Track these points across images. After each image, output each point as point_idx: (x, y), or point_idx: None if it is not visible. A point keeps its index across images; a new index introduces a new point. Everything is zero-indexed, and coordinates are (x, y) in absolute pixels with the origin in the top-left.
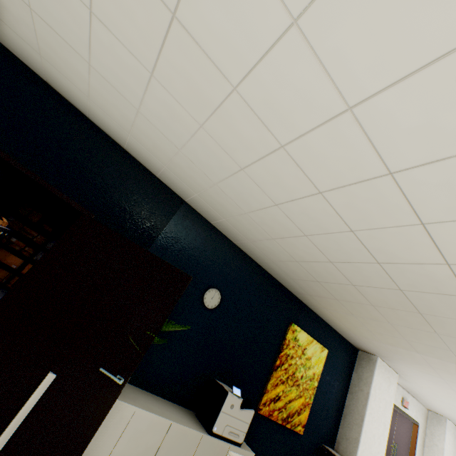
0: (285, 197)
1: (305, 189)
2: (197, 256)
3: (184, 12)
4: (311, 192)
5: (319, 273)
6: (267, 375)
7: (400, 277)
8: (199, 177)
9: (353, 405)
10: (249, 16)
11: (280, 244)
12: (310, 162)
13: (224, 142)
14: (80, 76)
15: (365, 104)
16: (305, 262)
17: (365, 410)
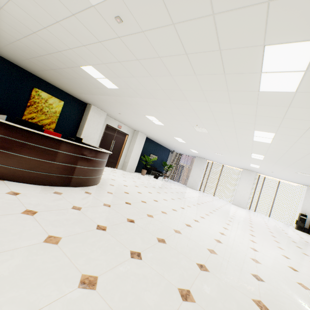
0: None
1: None
2: None
3: None
4: None
5: (15, 55)
6: (24, 109)
7: (24, 50)
8: None
9: (82, 124)
10: None
11: None
12: None
13: None
14: None
15: None
16: (3, 48)
17: (85, 124)
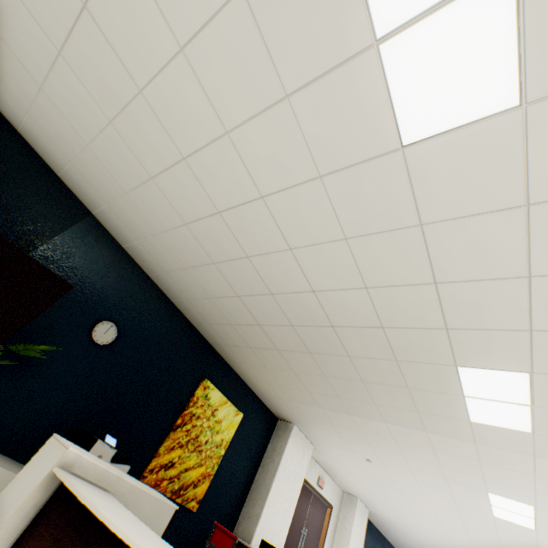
0: (192, 215)
1: (207, 207)
2: (96, 280)
3: (95, 7)
4: (212, 211)
5: (231, 313)
6: (163, 436)
7: (290, 310)
8: (109, 183)
9: (262, 479)
10: (149, 32)
11: (194, 276)
12: (207, 178)
13: (133, 144)
14: None
15: (236, 131)
16: (218, 299)
17: (272, 482)
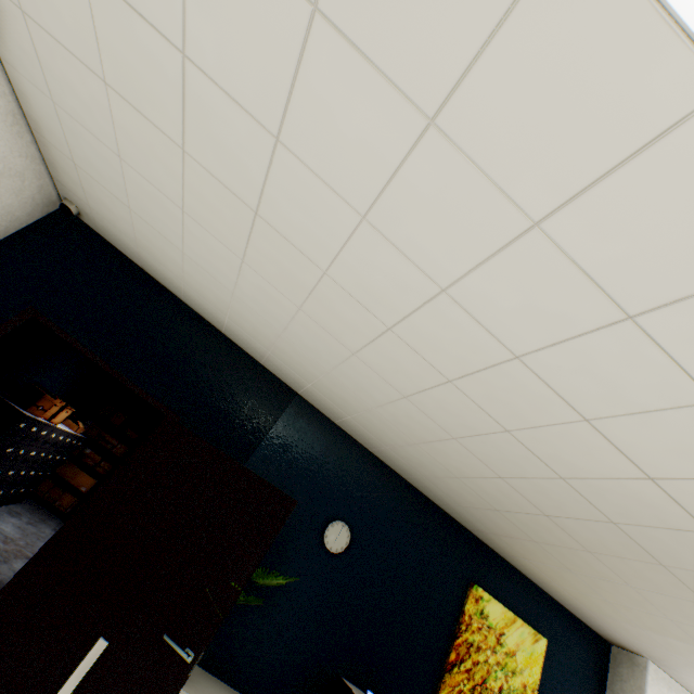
0: (412, 386)
1: (431, 376)
2: (315, 471)
3: (265, 211)
4: (438, 380)
5: (493, 497)
6: (435, 679)
7: (602, 501)
8: (308, 364)
9: None
10: (322, 213)
11: (427, 451)
12: (425, 345)
13: (327, 324)
14: (175, 262)
15: (457, 285)
16: (468, 478)
17: None
